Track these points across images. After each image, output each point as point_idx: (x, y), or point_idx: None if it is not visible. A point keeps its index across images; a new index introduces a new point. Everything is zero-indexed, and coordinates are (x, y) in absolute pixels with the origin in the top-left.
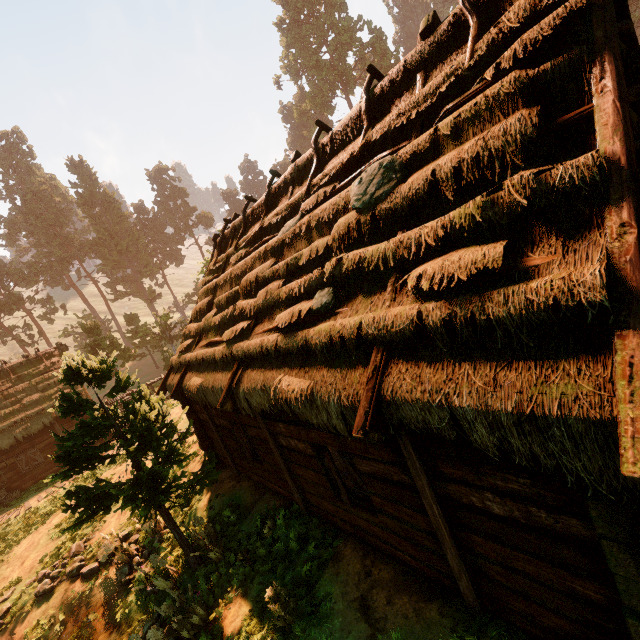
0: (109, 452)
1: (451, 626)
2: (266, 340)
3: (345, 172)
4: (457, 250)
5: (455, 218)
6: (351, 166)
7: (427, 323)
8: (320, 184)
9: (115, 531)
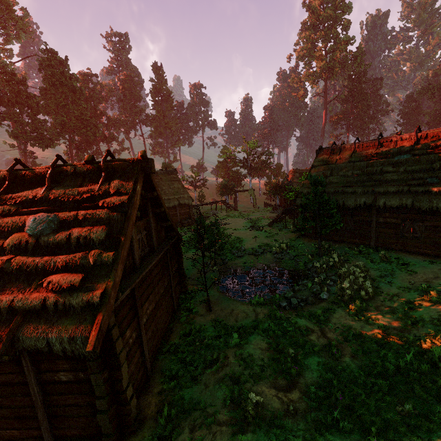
0: None
1: None
2: (401, 187)
3: (435, 148)
4: None
5: None
6: (439, 147)
7: None
8: (422, 148)
9: (255, 247)
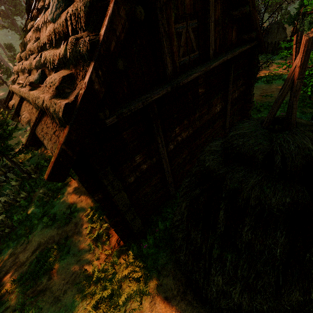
0: None
1: (93, 205)
2: (23, 91)
3: None
4: (62, 70)
5: (61, 51)
6: None
7: (43, 106)
8: None
9: (0, 162)
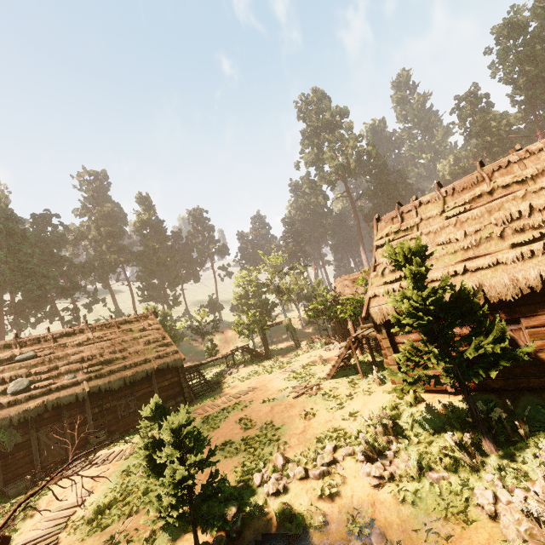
0: (204, 407)
1: None
2: None
3: None
4: None
5: None
6: None
7: None
8: None
9: (310, 447)
